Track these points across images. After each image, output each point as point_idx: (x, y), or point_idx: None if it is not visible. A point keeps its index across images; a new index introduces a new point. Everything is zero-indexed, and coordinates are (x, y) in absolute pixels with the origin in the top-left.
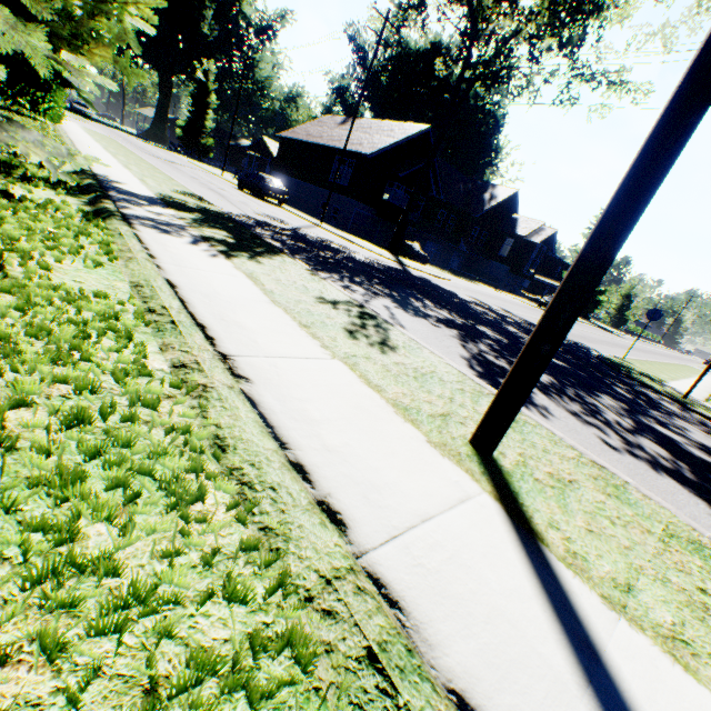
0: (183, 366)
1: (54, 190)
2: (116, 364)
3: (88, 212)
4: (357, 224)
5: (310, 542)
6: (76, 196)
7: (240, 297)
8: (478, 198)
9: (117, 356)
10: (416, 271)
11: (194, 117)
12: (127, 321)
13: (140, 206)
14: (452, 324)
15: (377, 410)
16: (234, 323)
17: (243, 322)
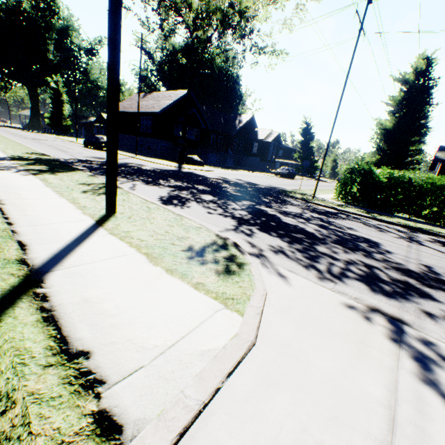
0: None
1: None
2: None
3: None
4: (163, 153)
5: None
6: None
7: (27, 186)
8: (232, 124)
9: None
10: (188, 170)
11: (55, 110)
12: None
13: None
14: (176, 187)
15: (66, 208)
16: (14, 193)
17: (20, 192)
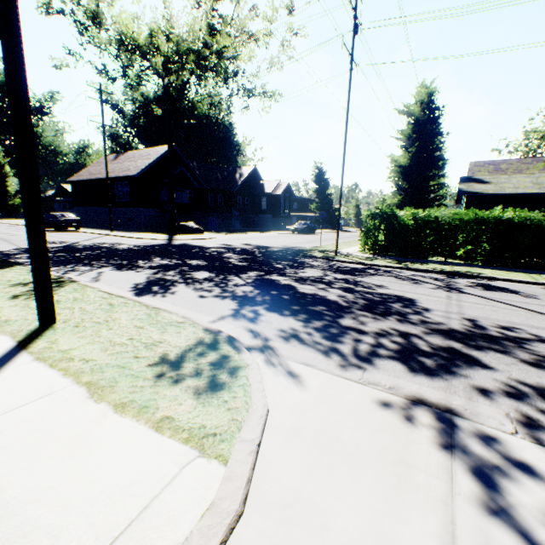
0: None
1: None
2: None
3: None
4: (149, 223)
5: None
6: None
7: None
8: (232, 179)
9: None
10: (181, 241)
11: None
12: None
13: None
14: (160, 267)
15: None
16: None
17: None
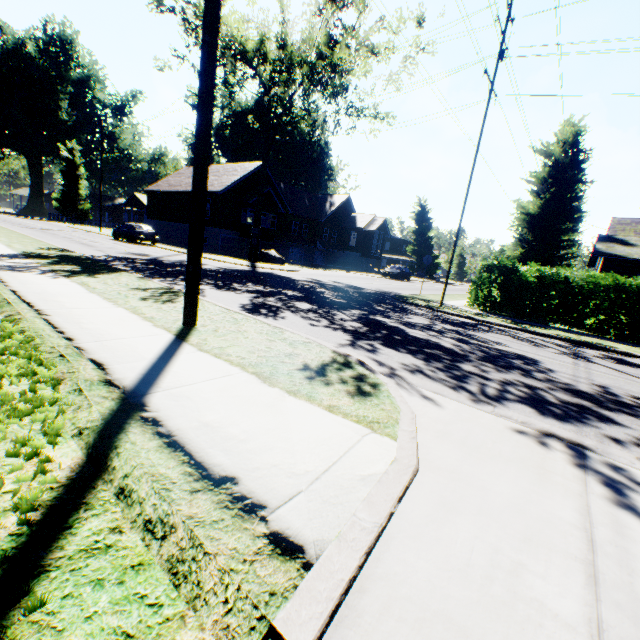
0: (12, 315)
1: None
2: None
3: None
4: (226, 247)
5: (52, 342)
6: None
7: (65, 292)
8: (321, 207)
9: None
10: (265, 269)
11: (68, 188)
12: None
13: (2, 260)
14: (258, 292)
15: (130, 319)
16: (53, 301)
17: (60, 300)
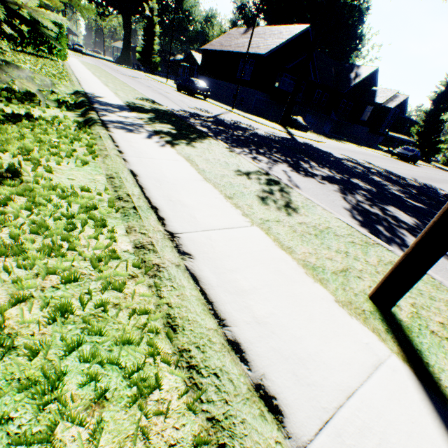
0: (142, 246)
1: (60, 108)
2: (92, 254)
3: (79, 122)
4: (257, 107)
5: (253, 442)
6: (73, 110)
7: (181, 178)
8: (345, 77)
9: (95, 242)
10: (300, 138)
11: (146, 43)
12: (102, 210)
13: (114, 113)
14: (333, 180)
15: (291, 273)
16: (178, 202)
17: (185, 200)
